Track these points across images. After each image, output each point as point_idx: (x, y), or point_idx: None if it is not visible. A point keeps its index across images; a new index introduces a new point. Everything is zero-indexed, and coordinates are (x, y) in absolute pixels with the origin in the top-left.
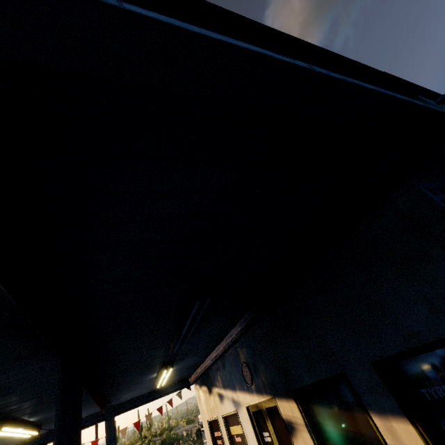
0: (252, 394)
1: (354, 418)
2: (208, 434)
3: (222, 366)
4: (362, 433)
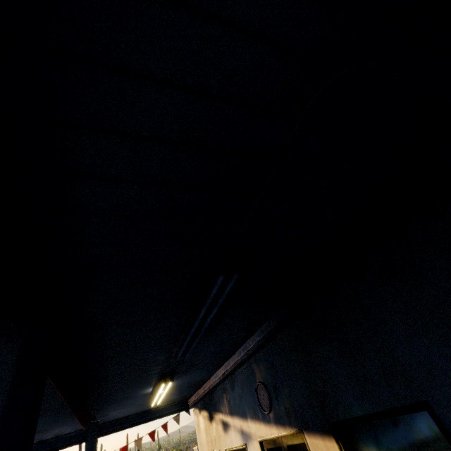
0: (269, 425)
1: None
2: None
3: (231, 386)
4: None
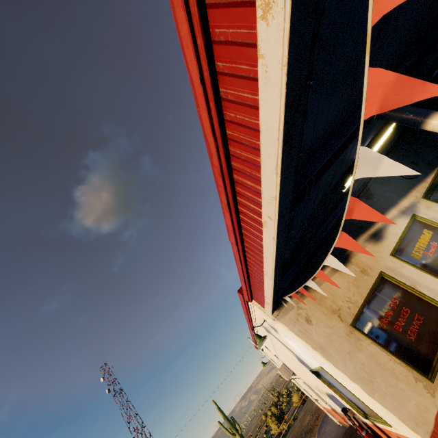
0: (423, 181)
1: None
2: (364, 359)
3: (367, 197)
4: None
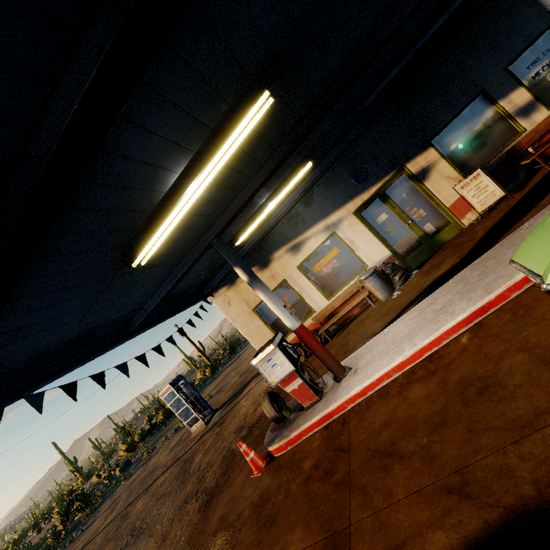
0: (368, 190)
1: (483, 118)
2: (253, 327)
3: (306, 204)
4: (487, 123)
